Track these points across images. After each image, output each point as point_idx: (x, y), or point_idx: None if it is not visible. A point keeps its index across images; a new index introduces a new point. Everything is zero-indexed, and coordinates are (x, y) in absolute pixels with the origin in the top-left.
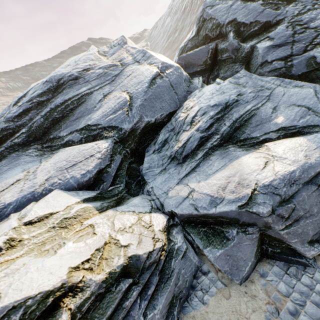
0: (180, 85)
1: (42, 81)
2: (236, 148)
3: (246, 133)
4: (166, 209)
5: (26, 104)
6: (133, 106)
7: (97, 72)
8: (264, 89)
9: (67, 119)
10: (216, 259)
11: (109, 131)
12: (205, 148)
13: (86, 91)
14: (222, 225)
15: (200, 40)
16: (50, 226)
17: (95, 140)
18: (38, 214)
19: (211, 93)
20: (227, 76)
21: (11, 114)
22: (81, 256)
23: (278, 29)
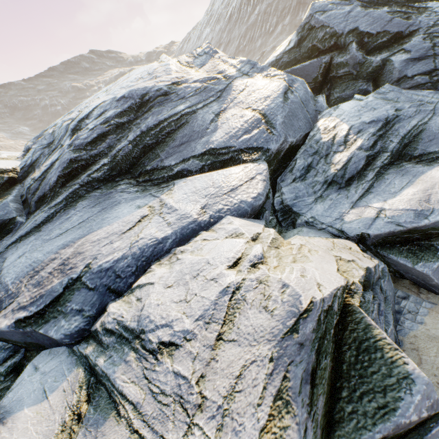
0: (309, 102)
1: (113, 97)
2: (413, 164)
3: (419, 149)
4: (351, 233)
5: (100, 127)
6: (273, 123)
7: (193, 87)
8: (424, 104)
9: (165, 146)
10: (434, 272)
11: (250, 154)
12: (375, 167)
13: (186, 110)
14: (430, 239)
15: (303, 52)
16: (266, 245)
17: (224, 167)
18: (251, 233)
19: (357, 110)
20: (346, 96)
21: (80, 140)
22: (332, 265)
23: (414, 41)
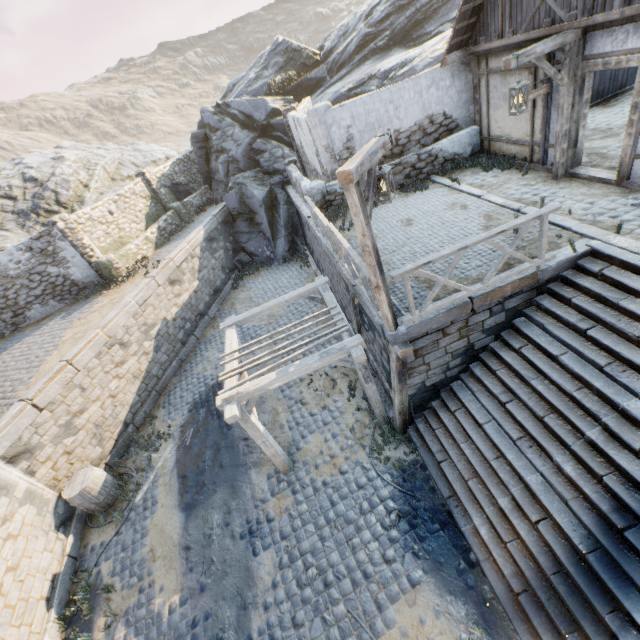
0: None
1: None
2: None
3: None
4: None
5: (388, 9)
6: None
7: None
8: None
9: (429, 20)
10: None
11: None
12: None
13: None
14: None
15: None
16: None
17: None
18: None
19: None
20: None
21: (373, 20)
22: None
23: None
